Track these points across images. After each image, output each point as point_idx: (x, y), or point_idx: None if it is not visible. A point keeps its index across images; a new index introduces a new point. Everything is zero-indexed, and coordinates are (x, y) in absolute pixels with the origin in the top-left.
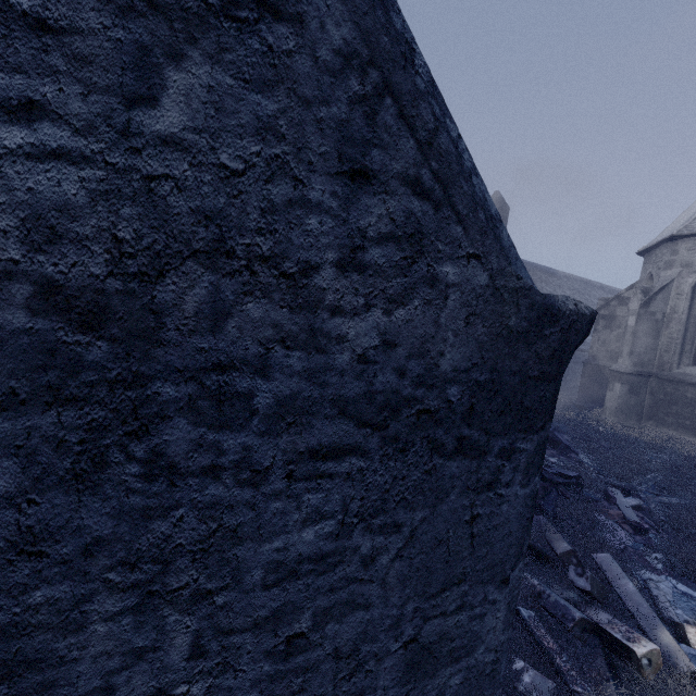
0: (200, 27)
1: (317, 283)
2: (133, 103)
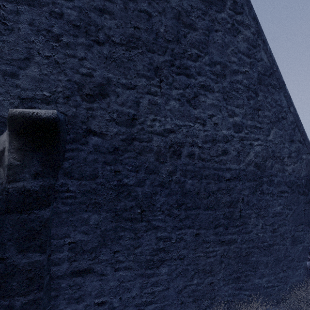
0: (275, 123)
1: (284, 160)
2: (267, 136)
